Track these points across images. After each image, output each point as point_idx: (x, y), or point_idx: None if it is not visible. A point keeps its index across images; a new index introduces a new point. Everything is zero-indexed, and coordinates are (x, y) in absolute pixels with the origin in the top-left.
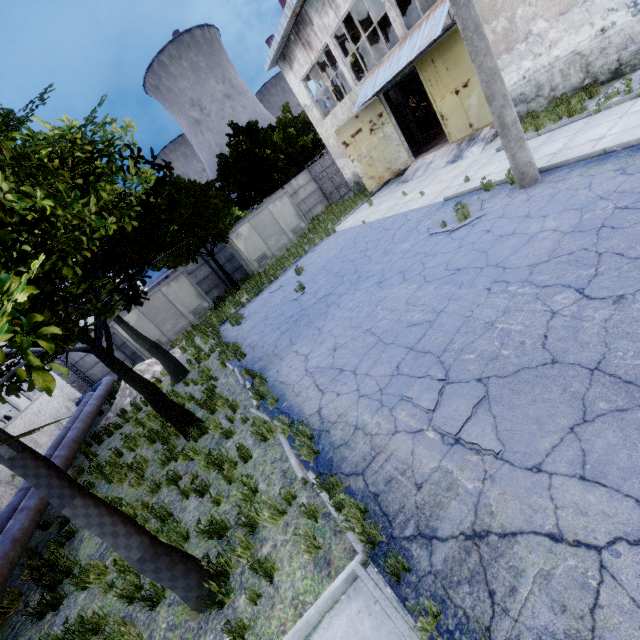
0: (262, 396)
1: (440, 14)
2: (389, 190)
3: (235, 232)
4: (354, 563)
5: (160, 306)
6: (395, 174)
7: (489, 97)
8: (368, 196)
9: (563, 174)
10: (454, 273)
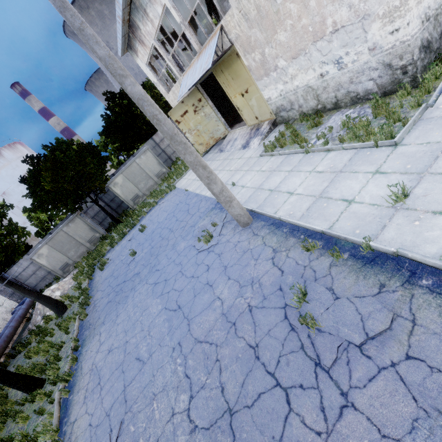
0: (67, 379)
1: (213, 46)
2: (213, 154)
3: (112, 182)
4: None
5: (64, 240)
6: (217, 141)
7: (198, 177)
8: (204, 152)
9: (259, 227)
10: (175, 310)
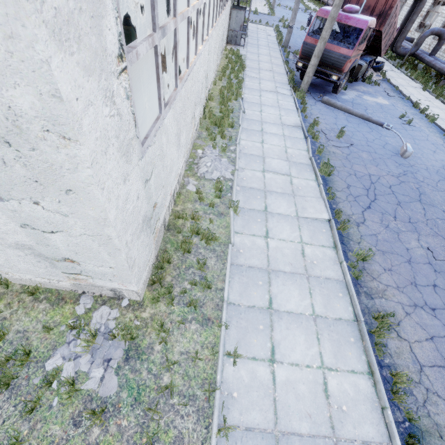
0: None
1: None
2: None
3: None
4: (249, 21)
5: None
6: None
7: None
8: None
9: None
10: None
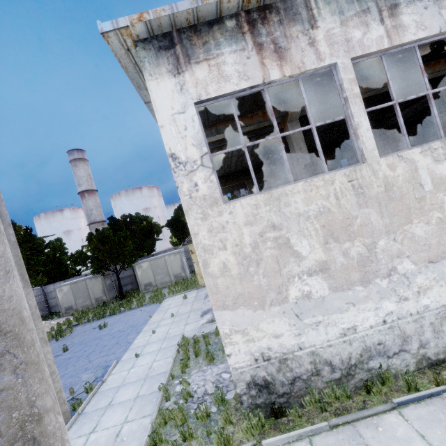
0: None
1: None
2: (204, 293)
3: (139, 264)
4: None
5: (82, 288)
6: None
7: None
8: None
9: None
10: None
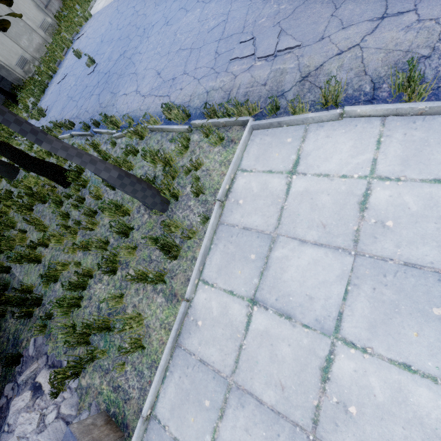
0: (117, 126)
1: None
2: None
3: None
4: (249, 123)
5: None
6: None
7: None
8: None
9: None
10: None
